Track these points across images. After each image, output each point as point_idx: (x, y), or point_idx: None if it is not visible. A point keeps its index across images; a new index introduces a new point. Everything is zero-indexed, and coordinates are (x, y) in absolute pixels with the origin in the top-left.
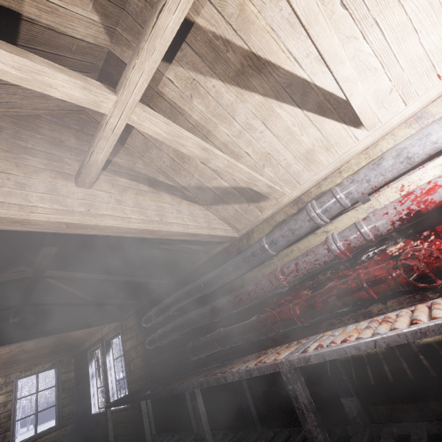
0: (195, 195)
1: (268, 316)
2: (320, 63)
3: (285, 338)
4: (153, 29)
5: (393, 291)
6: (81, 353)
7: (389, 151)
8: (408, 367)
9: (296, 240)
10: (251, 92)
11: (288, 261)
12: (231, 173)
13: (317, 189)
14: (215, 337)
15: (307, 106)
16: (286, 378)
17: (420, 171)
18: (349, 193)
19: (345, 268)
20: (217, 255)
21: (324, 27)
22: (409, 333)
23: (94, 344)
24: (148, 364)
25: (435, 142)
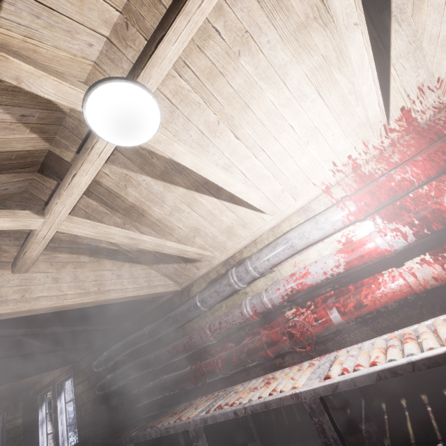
0: (138, 257)
1: (199, 367)
2: (227, 171)
3: (215, 385)
4: (70, 184)
5: (284, 351)
6: (31, 396)
7: (282, 238)
8: (297, 411)
9: (224, 297)
10: (175, 186)
11: (218, 315)
12: (160, 249)
13: (240, 255)
14: (156, 385)
15: (222, 197)
16: (192, 436)
17: (306, 253)
18: (256, 267)
19: (258, 326)
20: (163, 304)
21: (211, 170)
22: (263, 404)
23: (46, 386)
24: (99, 409)
25: (308, 238)
